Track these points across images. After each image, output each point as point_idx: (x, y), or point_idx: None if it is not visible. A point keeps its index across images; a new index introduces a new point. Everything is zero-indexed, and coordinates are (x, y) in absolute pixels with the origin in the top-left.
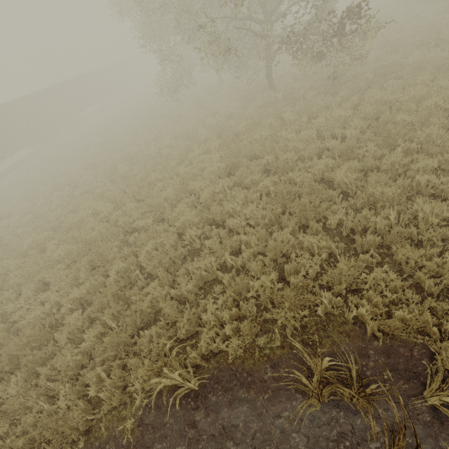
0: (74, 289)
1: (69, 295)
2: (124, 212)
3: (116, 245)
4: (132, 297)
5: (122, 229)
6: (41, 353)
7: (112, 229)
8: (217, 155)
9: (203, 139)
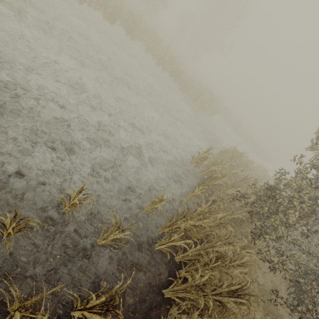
0: None
1: None
2: None
3: None
4: None
5: None
6: None
7: None
8: None
9: None
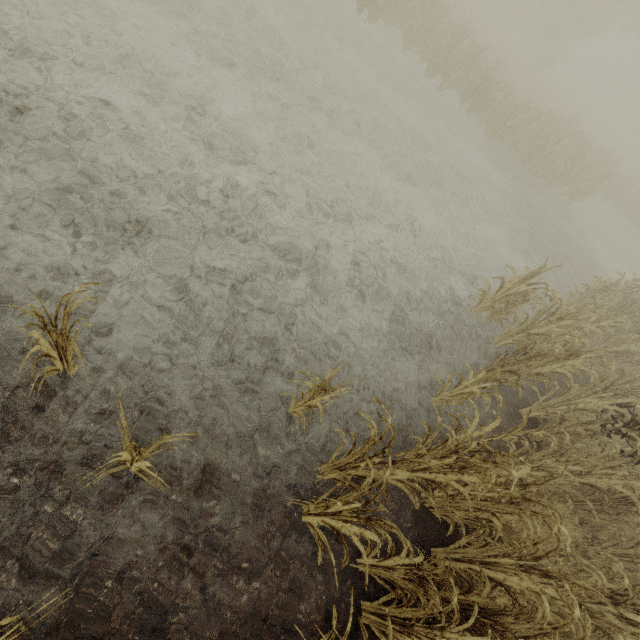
0: None
1: None
2: None
3: None
4: None
5: None
6: None
7: None
8: None
9: None
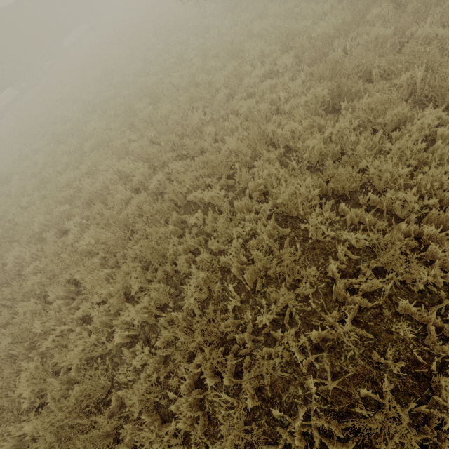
0: (129, 311)
1: (122, 316)
2: (165, 176)
3: (170, 231)
4: (236, 336)
5: (172, 204)
6: (101, 418)
7: (159, 205)
8: (300, 77)
9: (256, 56)
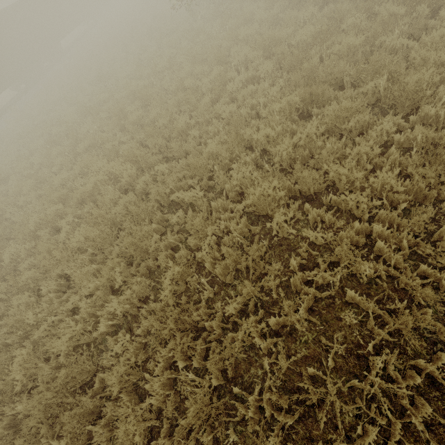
0: (112, 302)
1: (106, 307)
2: (152, 177)
3: (153, 229)
4: (205, 323)
5: (156, 204)
6: (86, 398)
7: (144, 205)
8: (277, 84)
9: (241, 61)
